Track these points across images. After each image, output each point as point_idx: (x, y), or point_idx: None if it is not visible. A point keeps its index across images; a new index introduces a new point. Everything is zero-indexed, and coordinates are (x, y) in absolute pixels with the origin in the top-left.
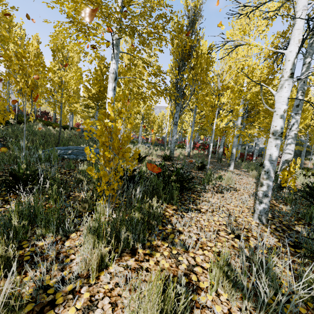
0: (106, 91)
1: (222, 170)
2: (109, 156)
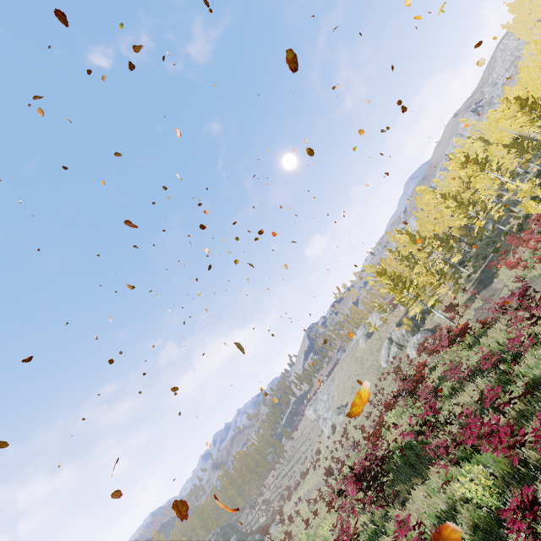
0: None
1: None
2: None
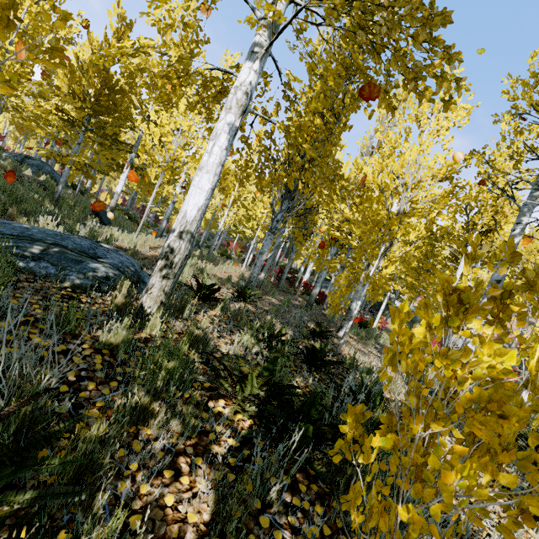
0: (123, 100)
1: (334, 336)
2: (531, 508)
